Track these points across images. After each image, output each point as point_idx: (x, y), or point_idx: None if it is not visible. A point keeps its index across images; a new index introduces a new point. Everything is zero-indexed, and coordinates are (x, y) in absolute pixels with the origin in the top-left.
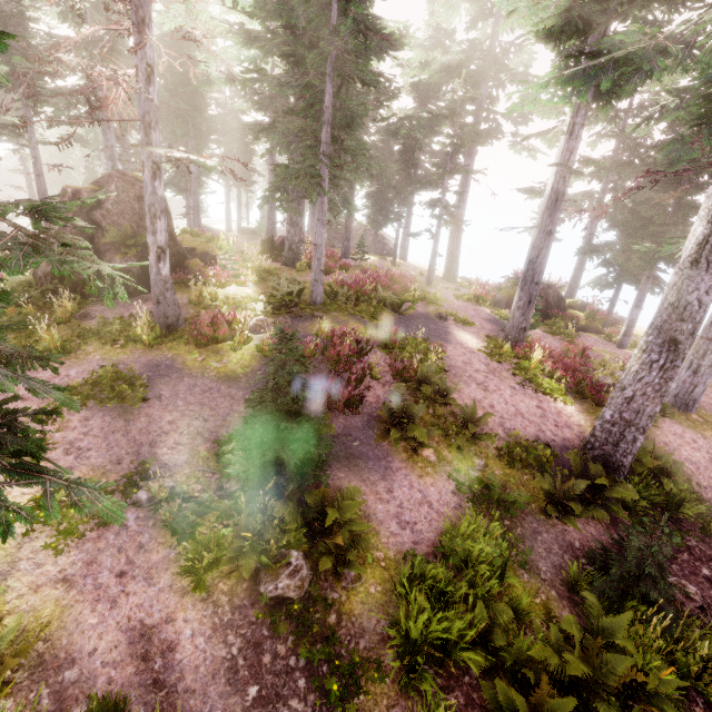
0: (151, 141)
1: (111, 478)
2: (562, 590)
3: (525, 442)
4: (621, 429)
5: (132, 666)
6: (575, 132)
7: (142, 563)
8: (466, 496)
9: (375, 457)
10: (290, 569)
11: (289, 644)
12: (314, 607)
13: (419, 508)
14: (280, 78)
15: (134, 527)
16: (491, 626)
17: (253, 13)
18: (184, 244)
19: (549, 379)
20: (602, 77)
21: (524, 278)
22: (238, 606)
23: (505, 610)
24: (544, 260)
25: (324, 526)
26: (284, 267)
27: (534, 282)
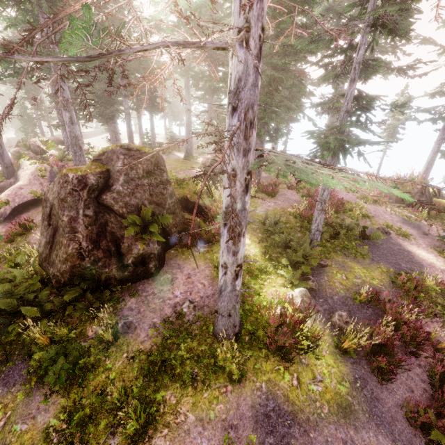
0: (251, 145)
1: None
2: None
3: None
4: None
5: None
6: None
7: None
8: None
9: None
10: None
11: None
12: None
13: None
14: (319, 31)
15: None
16: None
17: None
18: None
19: None
20: None
21: None
22: None
23: None
24: None
25: None
26: None
27: None
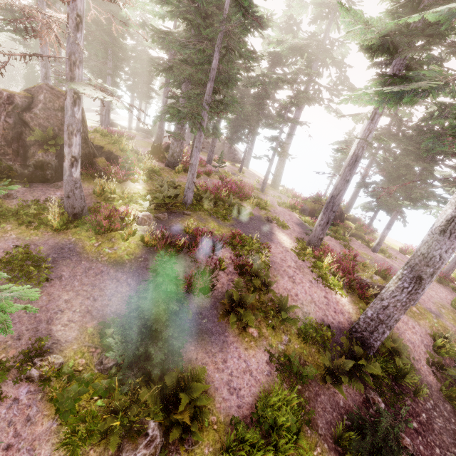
0: (74, 76)
1: (10, 354)
2: (331, 442)
3: (316, 325)
4: (376, 324)
5: None
6: (375, 119)
7: (28, 435)
8: (275, 366)
9: (217, 333)
10: (147, 439)
11: None
12: None
13: (244, 376)
14: (182, 41)
15: (24, 401)
16: None
17: (169, 1)
18: (95, 142)
19: (333, 277)
20: (406, 94)
21: (327, 207)
22: None
23: None
24: (341, 198)
25: (176, 398)
26: (166, 168)
27: (333, 210)
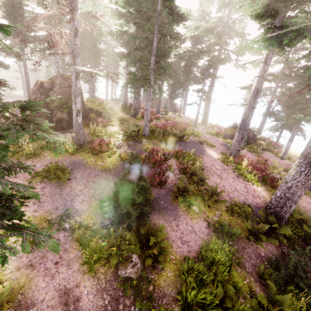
0: (76, 63)
1: (53, 216)
2: (256, 277)
3: (239, 204)
4: (284, 201)
5: (60, 308)
6: (267, 62)
7: (66, 258)
8: (212, 229)
9: (171, 209)
10: (132, 263)
11: (131, 300)
12: (142, 282)
13: (191, 234)
14: (134, 34)
15: (62, 240)
16: (224, 296)
17: (124, 7)
18: (87, 106)
19: (250, 174)
20: (284, 38)
21: (240, 127)
22: (108, 280)
23: (231, 288)
24: (250, 120)
25: (148, 243)
26: (131, 117)
27: (245, 129)
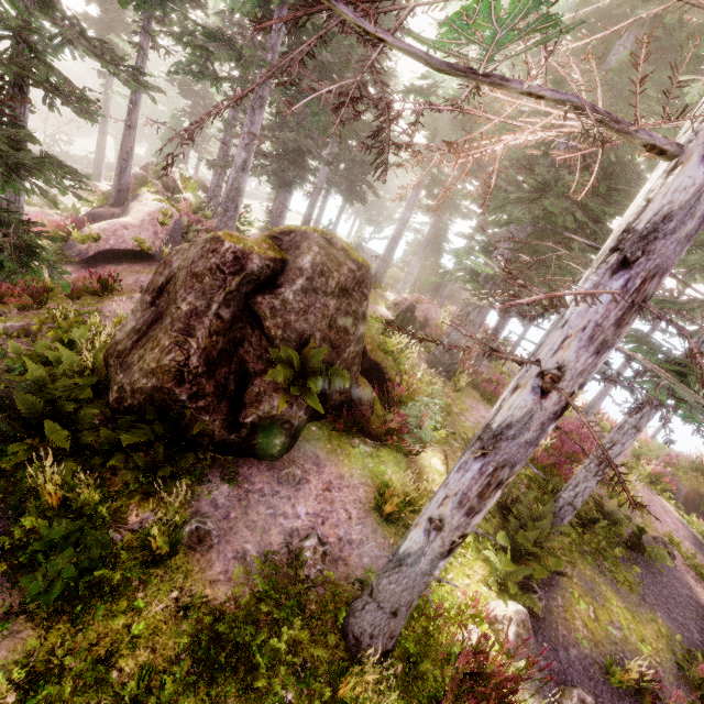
0: (618, 340)
1: None
2: None
3: None
4: None
5: None
6: None
7: None
8: None
9: None
10: None
11: None
12: None
13: None
14: None
15: None
16: None
17: None
18: None
19: None
20: None
21: None
22: None
23: None
24: None
25: None
26: (432, 373)
27: None
